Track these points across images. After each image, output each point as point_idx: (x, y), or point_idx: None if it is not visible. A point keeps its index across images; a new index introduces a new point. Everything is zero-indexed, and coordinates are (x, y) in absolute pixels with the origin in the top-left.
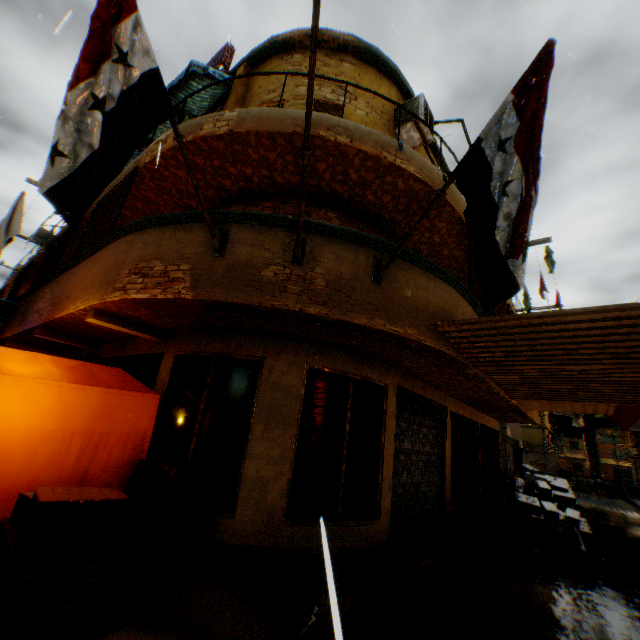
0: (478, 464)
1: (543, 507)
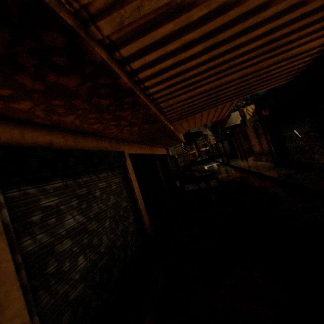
0: (162, 181)
1: (200, 187)
